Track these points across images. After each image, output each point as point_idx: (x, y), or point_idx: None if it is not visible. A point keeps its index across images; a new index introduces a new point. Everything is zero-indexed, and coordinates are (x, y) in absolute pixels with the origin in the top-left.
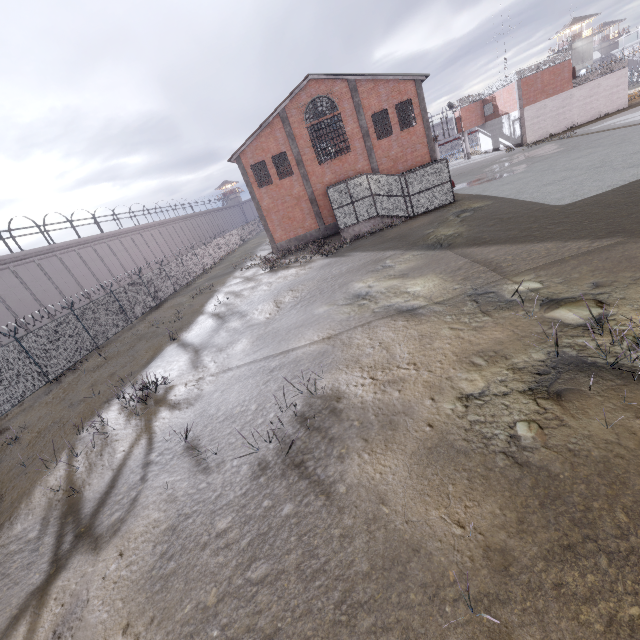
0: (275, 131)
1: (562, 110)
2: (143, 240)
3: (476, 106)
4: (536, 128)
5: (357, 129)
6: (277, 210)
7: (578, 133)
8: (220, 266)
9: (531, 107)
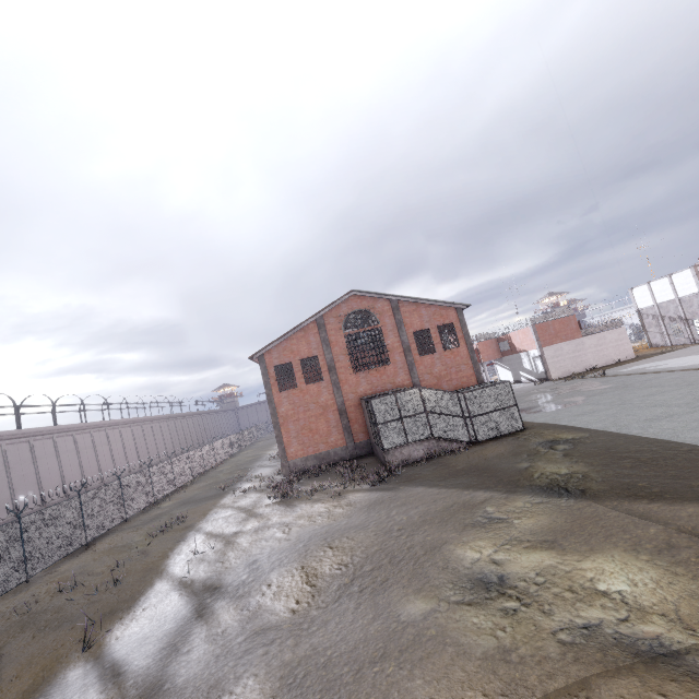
0: (309, 335)
1: (578, 353)
2: (106, 439)
3: (492, 342)
4: (558, 366)
5: (398, 343)
6: (297, 418)
7: (608, 373)
8: (200, 483)
9: (549, 347)
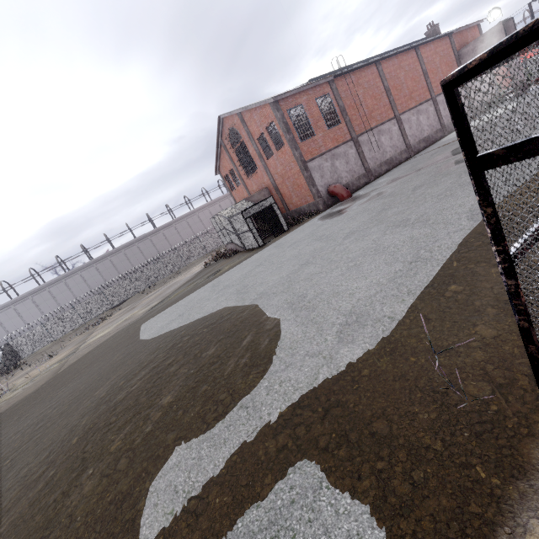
0: (225, 155)
1: None
2: None
3: None
4: None
5: (255, 151)
6: None
7: None
8: None
9: None
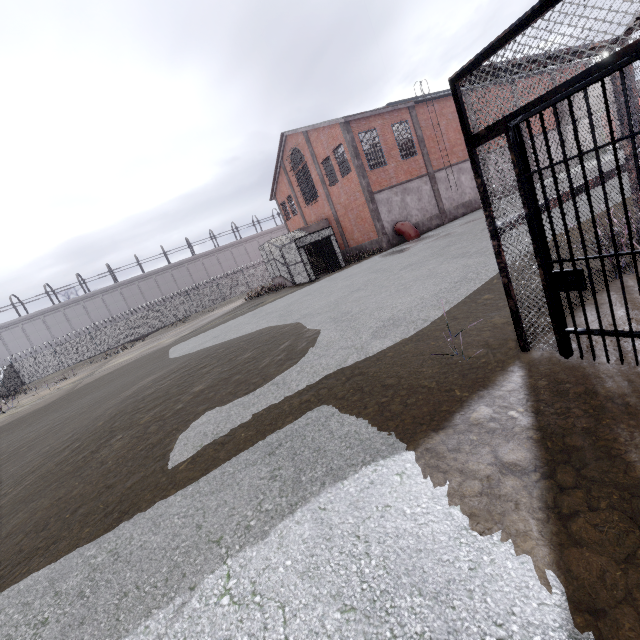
0: (283, 178)
1: None
2: None
3: None
4: None
5: (318, 176)
6: None
7: None
8: None
9: None
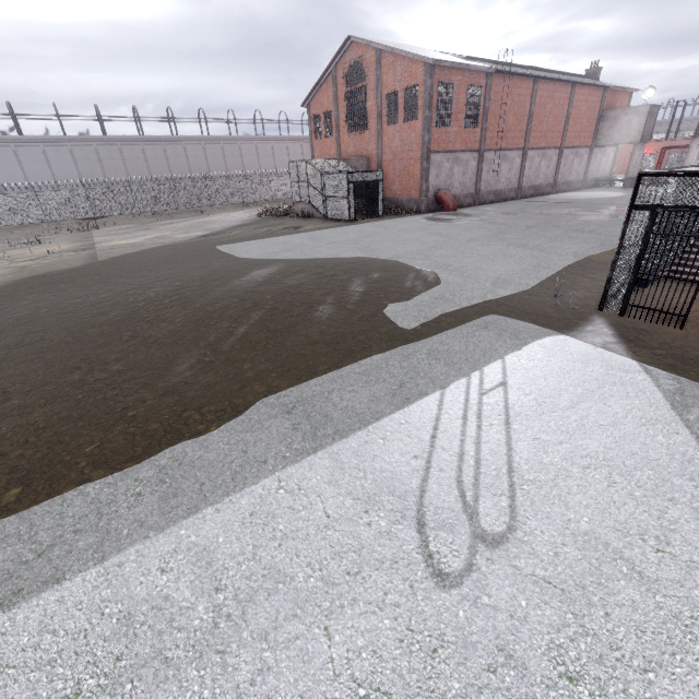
0: (329, 88)
1: None
2: None
3: None
4: None
5: (375, 107)
6: None
7: None
8: None
9: None
